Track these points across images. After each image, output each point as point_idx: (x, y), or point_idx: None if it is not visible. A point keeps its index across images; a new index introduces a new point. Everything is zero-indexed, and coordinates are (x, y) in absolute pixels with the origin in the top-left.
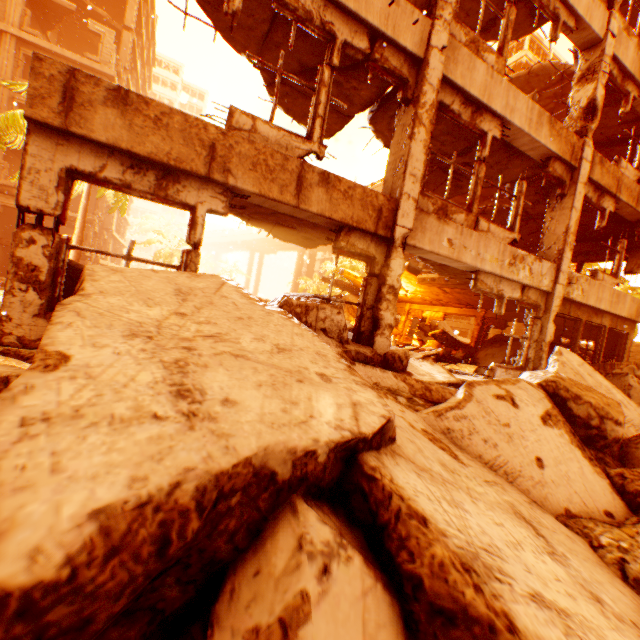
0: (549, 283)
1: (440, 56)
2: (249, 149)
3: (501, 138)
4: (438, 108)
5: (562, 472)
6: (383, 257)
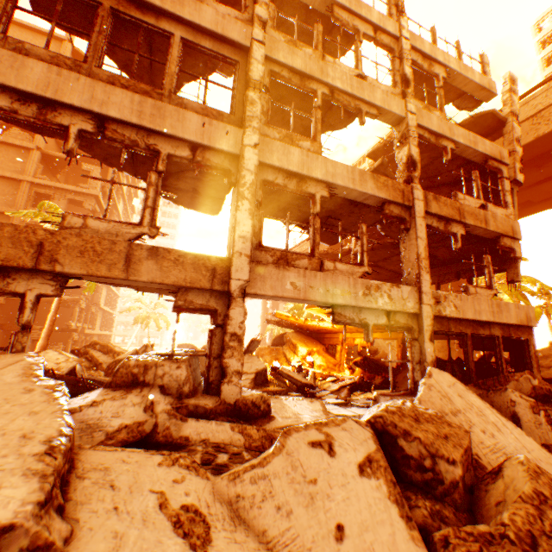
0: (415, 305)
1: (254, 150)
2: (77, 241)
3: (336, 195)
4: (264, 184)
5: (366, 544)
6: (226, 308)
